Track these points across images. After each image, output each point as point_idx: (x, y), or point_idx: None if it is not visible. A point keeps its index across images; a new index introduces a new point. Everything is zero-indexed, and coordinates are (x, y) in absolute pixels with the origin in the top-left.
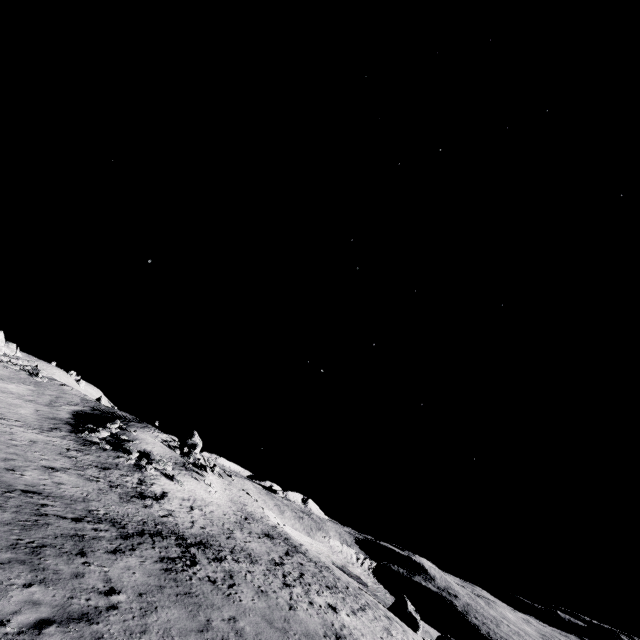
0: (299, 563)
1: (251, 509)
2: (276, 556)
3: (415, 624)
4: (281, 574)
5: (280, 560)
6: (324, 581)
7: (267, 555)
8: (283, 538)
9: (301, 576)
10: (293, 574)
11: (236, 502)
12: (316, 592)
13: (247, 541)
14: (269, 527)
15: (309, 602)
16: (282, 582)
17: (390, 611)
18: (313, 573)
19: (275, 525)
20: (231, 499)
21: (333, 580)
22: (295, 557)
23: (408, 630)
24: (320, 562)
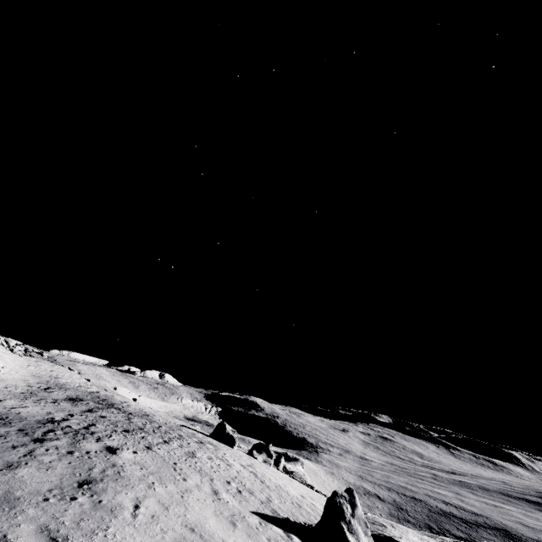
0: (100, 416)
1: (66, 381)
2: (62, 415)
3: (232, 441)
4: (44, 431)
5: (65, 417)
6: (125, 426)
7: (43, 416)
8: (99, 399)
9: (87, 427)
10: (73, 427)
11: (43, 376)
12: (96, 439)
13: (20, 407)
14: (84, 393)
15: (67, 452)
16: (32, 439)
17: (211, 437)
18: (114, 422)
19: (98, 391)
20: (35, 374)
21: (142, 424)
22: (99, 412)
23: (223, 448)
24: (139, 412)
